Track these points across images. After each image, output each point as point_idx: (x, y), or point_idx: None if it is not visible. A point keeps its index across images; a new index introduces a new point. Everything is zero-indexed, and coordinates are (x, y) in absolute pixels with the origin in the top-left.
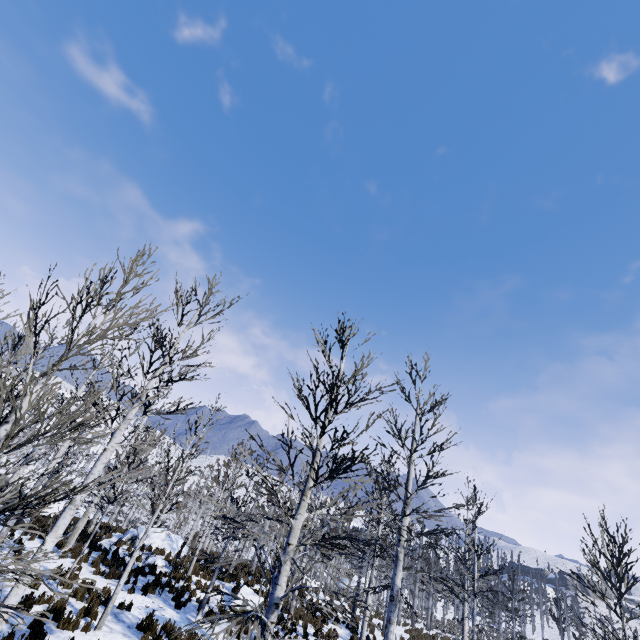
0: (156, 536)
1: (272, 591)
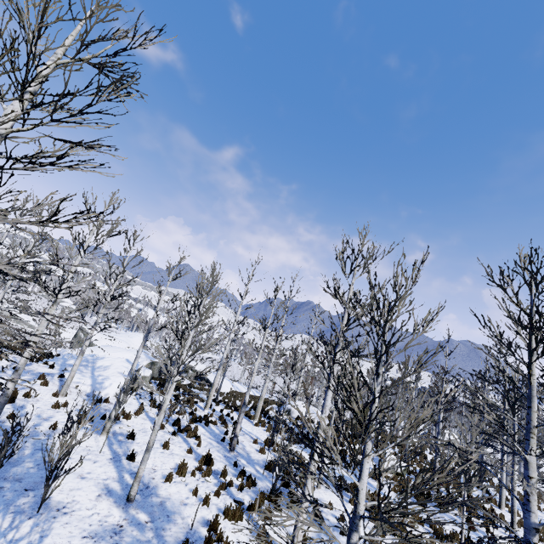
0: (303, 409)
1: (525, 516)
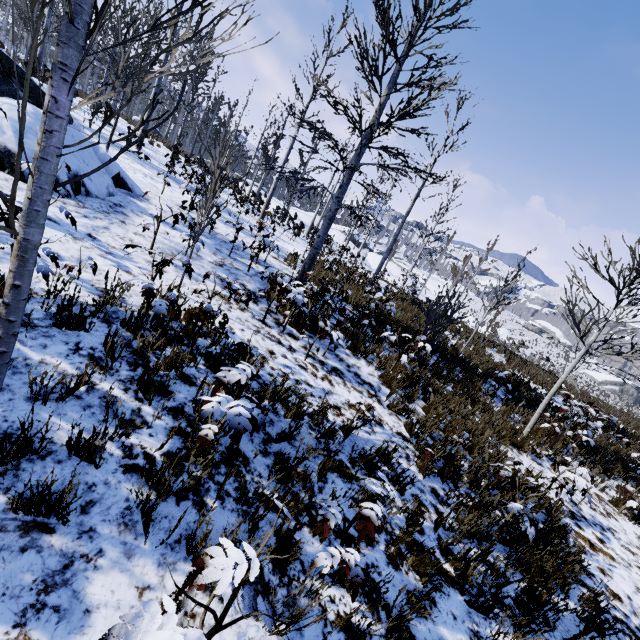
0: None
1: None
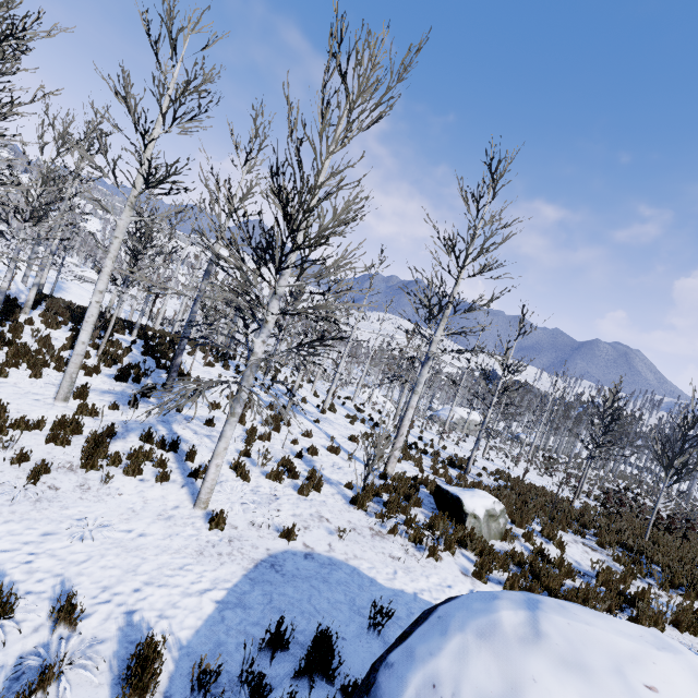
0: None
1: None
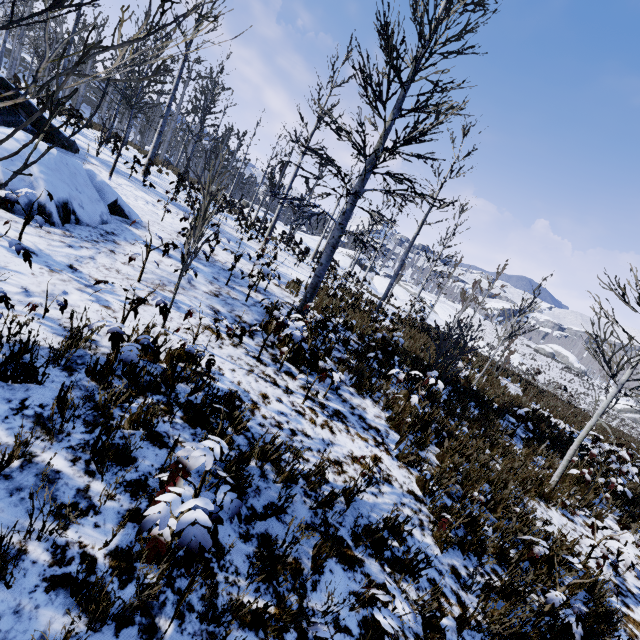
0: None
1: None
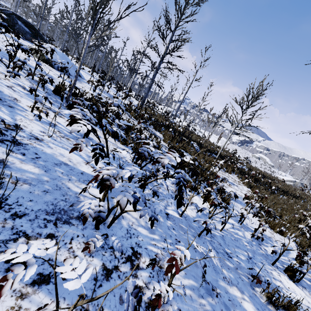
0: None
1: None
